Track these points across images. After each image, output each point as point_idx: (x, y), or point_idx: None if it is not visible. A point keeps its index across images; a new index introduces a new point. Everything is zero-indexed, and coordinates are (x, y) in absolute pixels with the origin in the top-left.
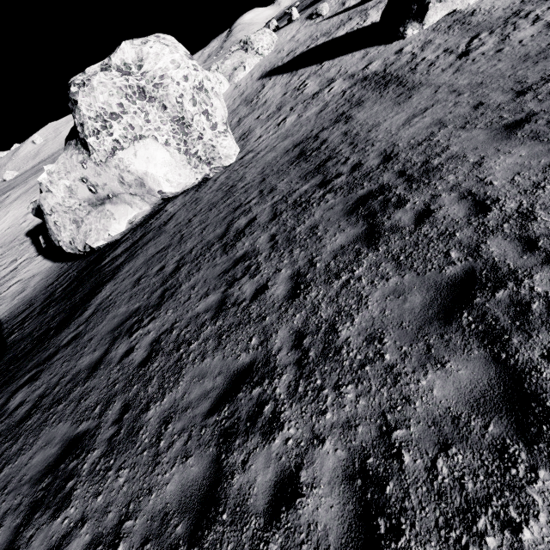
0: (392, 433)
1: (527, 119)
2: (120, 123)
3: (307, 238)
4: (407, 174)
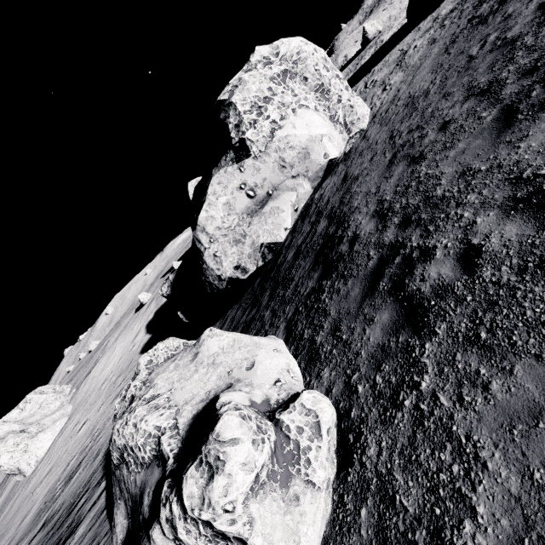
0: None
1: None
2: (273, 104)
3: None
4: None
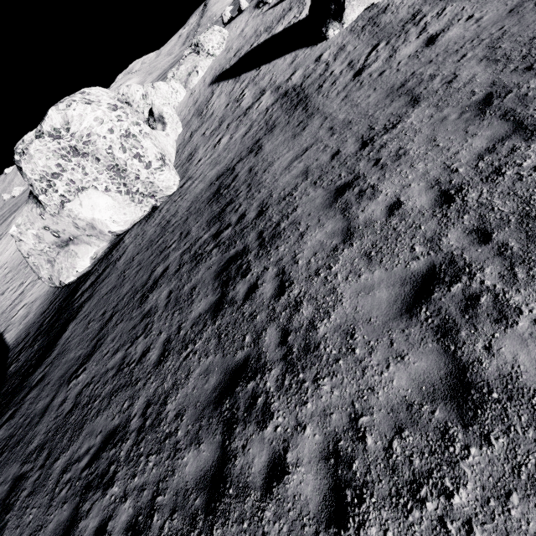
0: (157, 498)
1: (350, 184)
2: (62, 180)
3: (186, 300)
4: (263, 236)
